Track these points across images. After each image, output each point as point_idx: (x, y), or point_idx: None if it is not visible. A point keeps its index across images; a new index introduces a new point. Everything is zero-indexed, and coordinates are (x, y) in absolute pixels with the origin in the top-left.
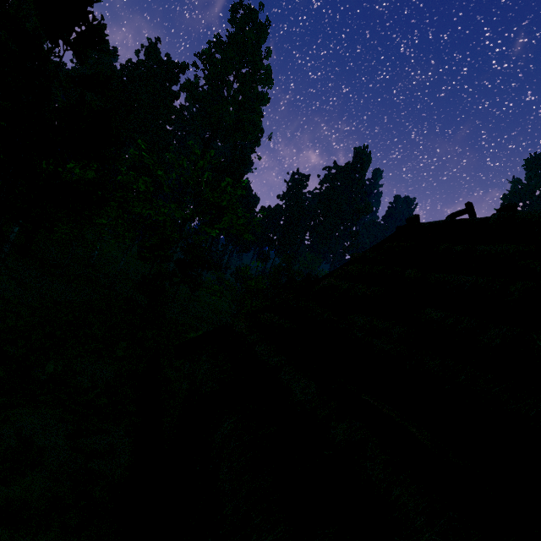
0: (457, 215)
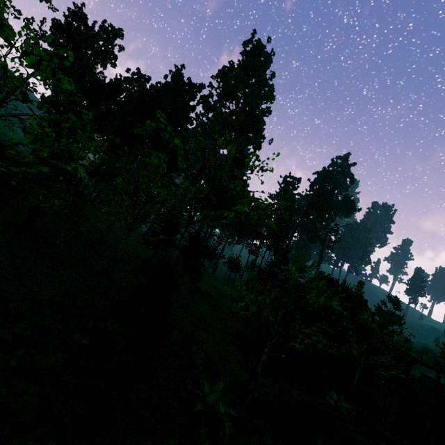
0: None
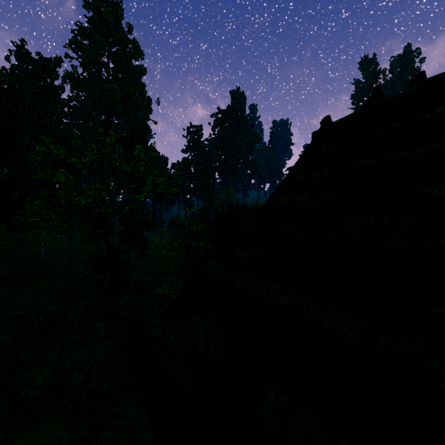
0: (370, 101)
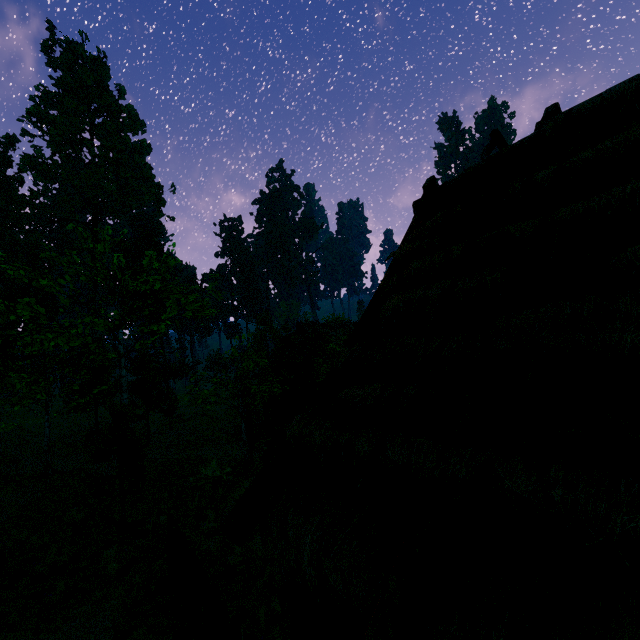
0: (490, 150)
